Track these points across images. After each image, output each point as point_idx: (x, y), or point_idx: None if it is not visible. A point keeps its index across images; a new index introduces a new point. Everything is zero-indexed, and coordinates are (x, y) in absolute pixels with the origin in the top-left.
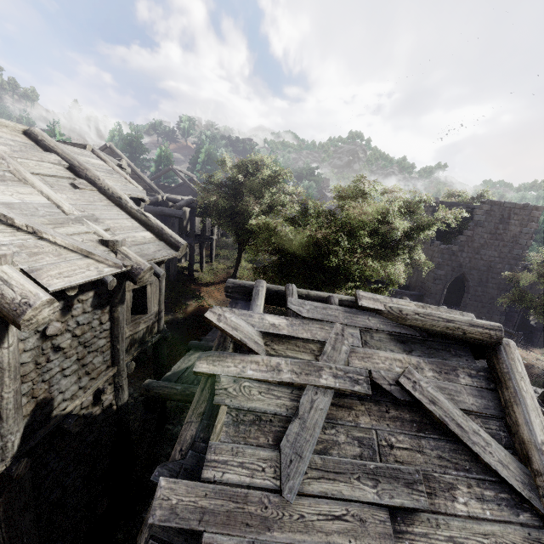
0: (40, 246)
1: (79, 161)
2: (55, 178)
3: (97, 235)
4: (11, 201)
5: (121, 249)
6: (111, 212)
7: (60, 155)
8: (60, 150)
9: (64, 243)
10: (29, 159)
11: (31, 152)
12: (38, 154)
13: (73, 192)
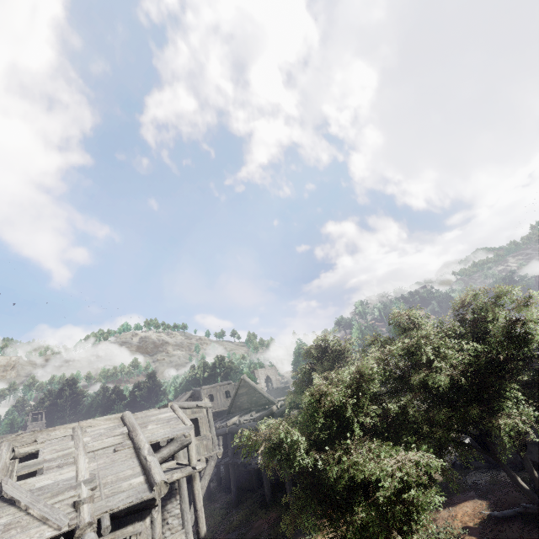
0: (21, 520)
1: (135, 425)
2: (107, 448)
3: (79, 496)
4: (46, 484)
5: (81, 507)
6: (124, 465)
7: (127, 426)
8: (129, 422)
9: (37, 514)
10: (99, 440)
11: (107, 433)
12: (111, 432)
13: (107, 457)
